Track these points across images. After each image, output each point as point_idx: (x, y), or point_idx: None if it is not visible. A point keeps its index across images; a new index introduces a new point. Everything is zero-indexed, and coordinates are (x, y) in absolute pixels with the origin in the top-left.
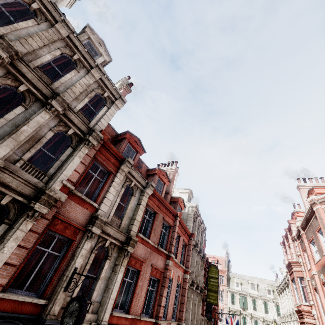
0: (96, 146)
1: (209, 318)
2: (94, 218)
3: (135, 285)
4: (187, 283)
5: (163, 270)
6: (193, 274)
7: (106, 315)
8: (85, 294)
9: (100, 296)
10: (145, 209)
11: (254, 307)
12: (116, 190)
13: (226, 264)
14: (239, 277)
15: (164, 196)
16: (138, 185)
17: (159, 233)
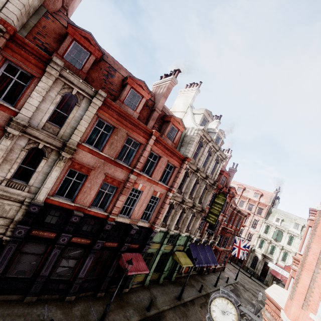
0: None
1: (211, 233)
2: (9, 120)
3: (82, 185)
4: (169, 199)
5: (124, 181)
6: (186, 194)
7: (40, 196)
8: (26, 179)
9: (40, 184)
10: (95, 121)
11: (289, 242)
12: (43, 96)
13: (271, 200)
14: (283, 214)
15: (150, 114)
16: (83, 93)
17: (119, 148)
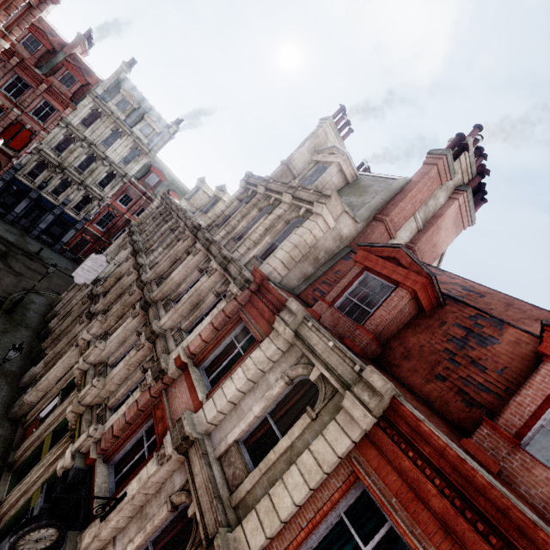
0: (241, 295)
1: None
2: (181, 417)
3: None
4: None
5: None
6: None
7: None
8: None
9: None
10: (338, 491)
11: None
12: (249, 378)
13: None
14: None
15: None
16: (331, 378)
17: None
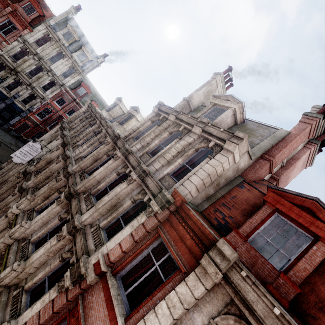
0: (161, 213)
1: None
2: None
3: None
4: None
5: None
6: None
7: None
8: None
9: None
10: None
11: None
12: (175, 318)
13: None
14: None
15: None
16: None
17: None
